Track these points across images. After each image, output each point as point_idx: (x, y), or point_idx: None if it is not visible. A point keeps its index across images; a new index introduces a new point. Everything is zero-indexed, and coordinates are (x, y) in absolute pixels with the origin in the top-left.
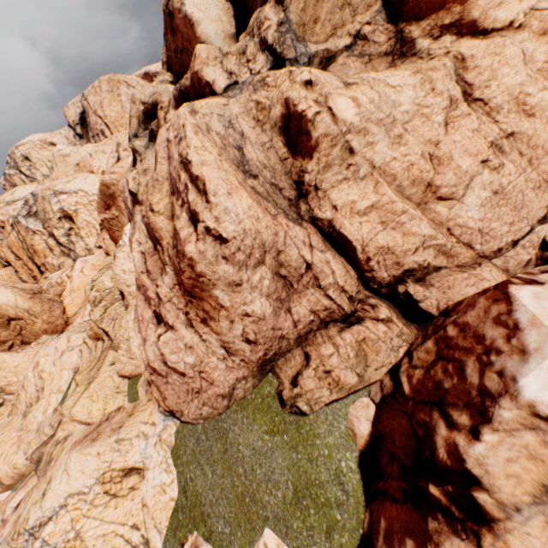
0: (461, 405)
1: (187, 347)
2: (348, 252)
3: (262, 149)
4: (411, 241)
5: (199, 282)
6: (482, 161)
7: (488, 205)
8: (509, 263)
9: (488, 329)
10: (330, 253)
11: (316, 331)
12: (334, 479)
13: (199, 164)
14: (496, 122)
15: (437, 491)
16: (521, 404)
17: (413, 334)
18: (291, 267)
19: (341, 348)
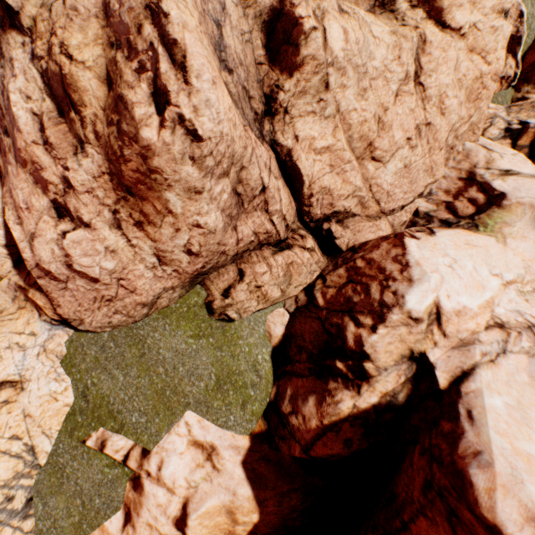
0: (366, 312)
1: (108, 250)
2: (296, 184)
3: (241, 39)
4: (347, 188)
5: (150, 178)
6: (408, 138)
7: (398, 174)
8: (395, 221)
9: (388, 264)
10: (282, 182)
11: (251, 251)
12: (251, 368)
13: (180, 25)
14: (425, 109)
15: (342, 365)
16: (404, 311)
17: (326, 263)
18: (249, 186)
19: (274, 268)
